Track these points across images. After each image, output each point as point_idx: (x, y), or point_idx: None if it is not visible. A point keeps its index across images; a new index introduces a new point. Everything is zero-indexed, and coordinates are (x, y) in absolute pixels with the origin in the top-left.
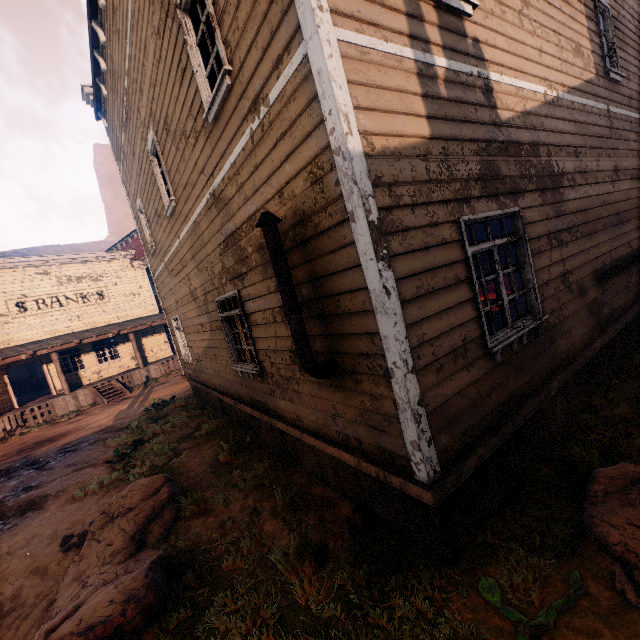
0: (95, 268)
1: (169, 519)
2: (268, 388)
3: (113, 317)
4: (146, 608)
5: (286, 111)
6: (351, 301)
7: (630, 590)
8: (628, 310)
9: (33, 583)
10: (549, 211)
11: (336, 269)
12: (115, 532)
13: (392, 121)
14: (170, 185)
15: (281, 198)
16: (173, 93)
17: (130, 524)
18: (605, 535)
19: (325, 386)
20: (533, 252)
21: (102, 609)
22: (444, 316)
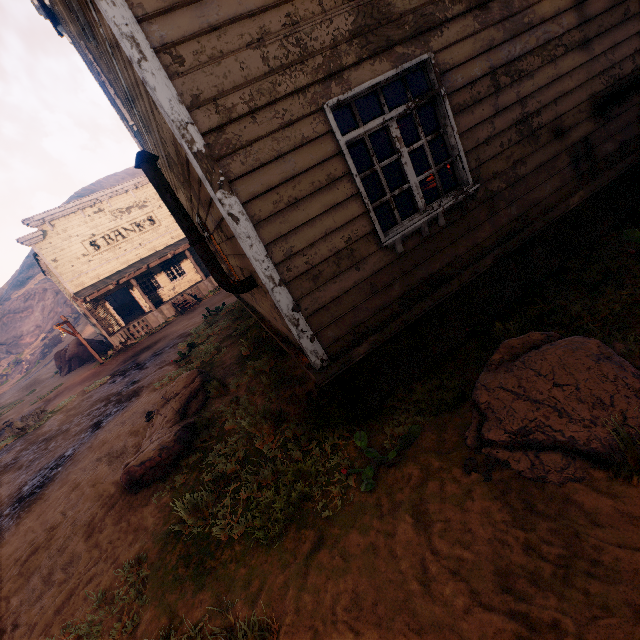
0: (137, 196)
1: (202, 399)
2: (250, 296)
3: (168, 239)
4: (175, 452)
5: (109, 33)
6: (228, 226)
7: (472, 437)
8: None
9: (131, 440)
10: (496, 35)
11: (209, 198)
12: (169, 409)
13: (200, 13)
14: (124, 109)
15: (160, 127)
16: (67, 6)
17: (177, 404)
18: (478, 397)
19: (261, 296)
20: (460, 107)
21: (148, 453)
22: (317, 223)
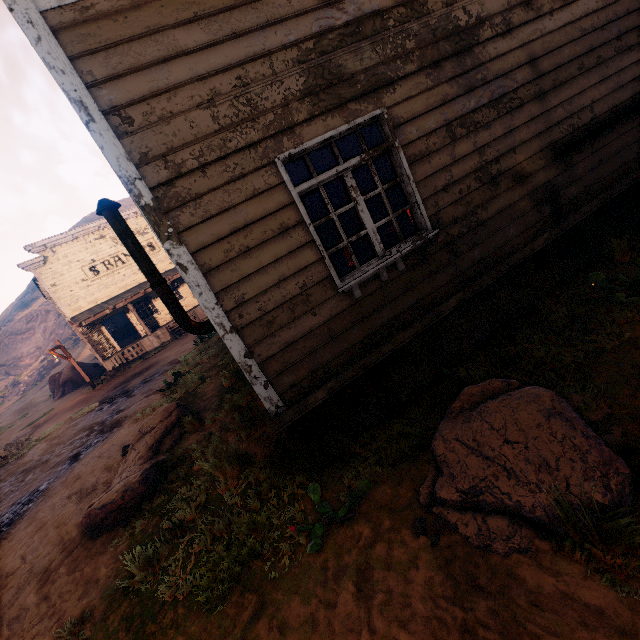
0: (139, 223)
1: (177, 434)
2: None
3: (167, 264)
4: (139, 494)
5: None
6: None
7: (425, 493)
8: (622, 179)
9: (104, 476)
10: (449, 90)
11: None
12: (143, 444)
13: (150, 78)
14: None
15: None
16: None
17: (151, 439)
18: (436, 448)
19: None
20: (416, 158)
21: (111, 495)
22: (271, 270)
